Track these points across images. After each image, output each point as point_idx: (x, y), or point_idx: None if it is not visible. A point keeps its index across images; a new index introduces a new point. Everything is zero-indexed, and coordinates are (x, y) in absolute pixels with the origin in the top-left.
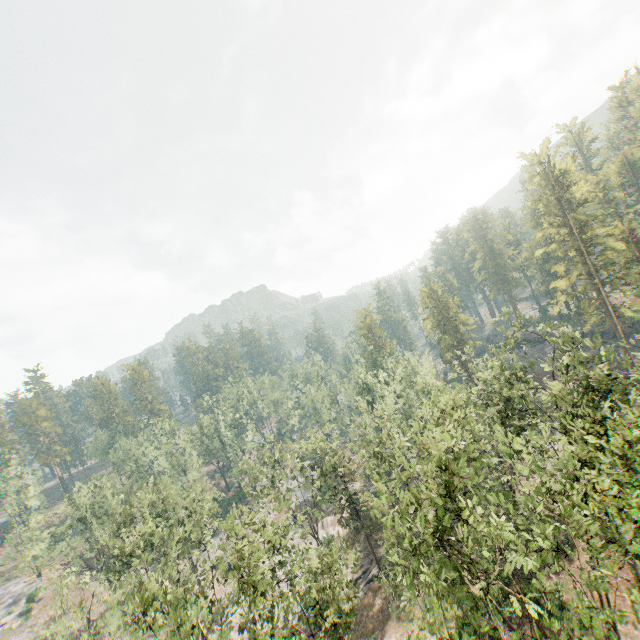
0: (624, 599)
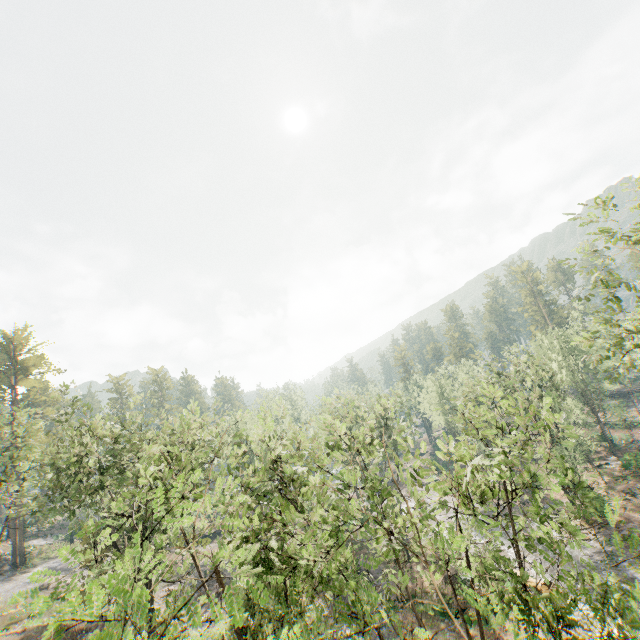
0: (637, 436)
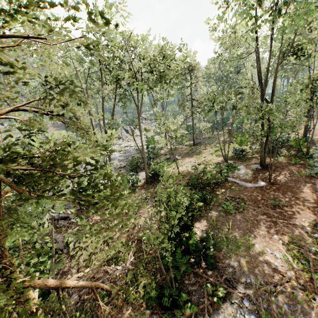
0: None
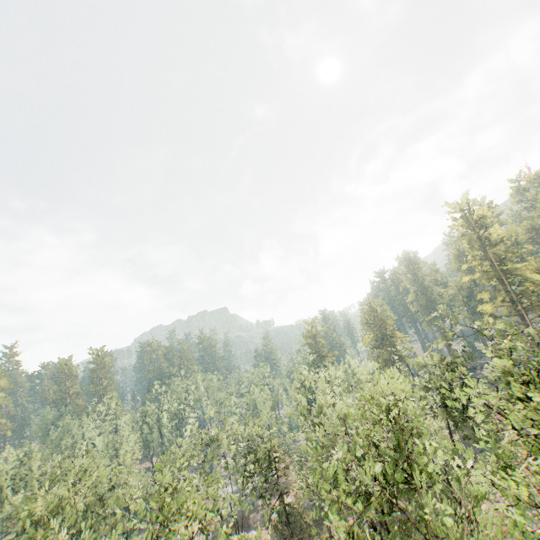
0: None
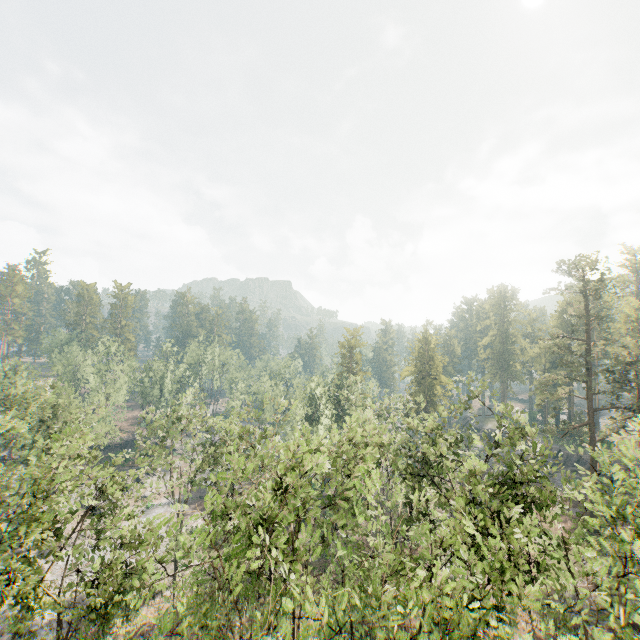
0: None
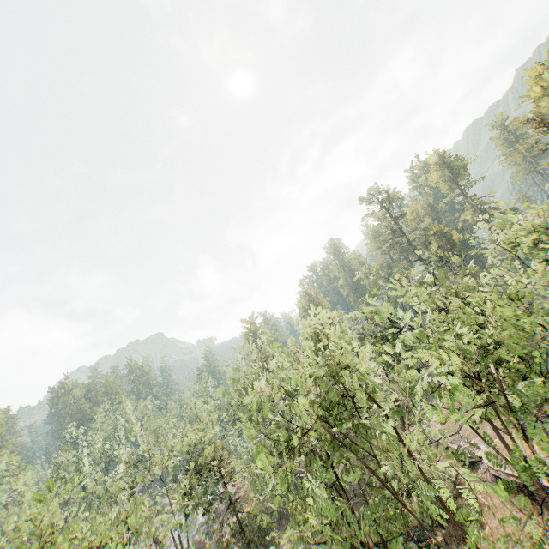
0: None
